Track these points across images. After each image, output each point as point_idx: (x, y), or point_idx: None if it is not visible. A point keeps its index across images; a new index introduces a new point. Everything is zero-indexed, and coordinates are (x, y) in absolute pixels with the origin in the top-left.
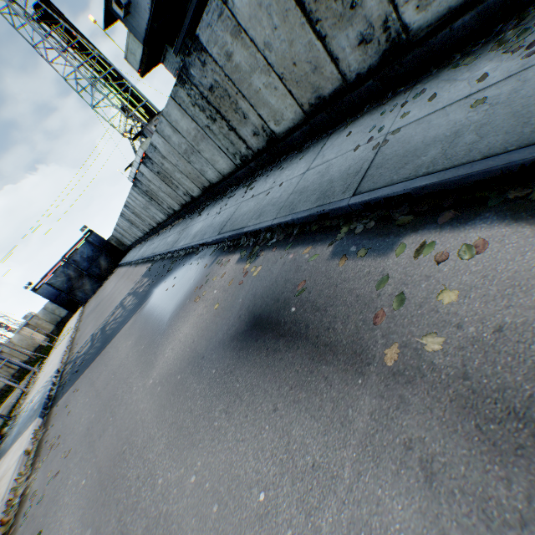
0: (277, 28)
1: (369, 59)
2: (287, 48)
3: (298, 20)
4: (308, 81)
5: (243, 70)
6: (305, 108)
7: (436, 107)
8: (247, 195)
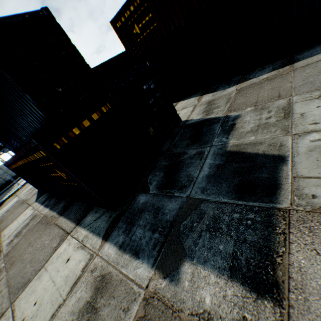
0: None
1: None
2: None
3: None
4: None
5: None
6: None
7: None
8: None
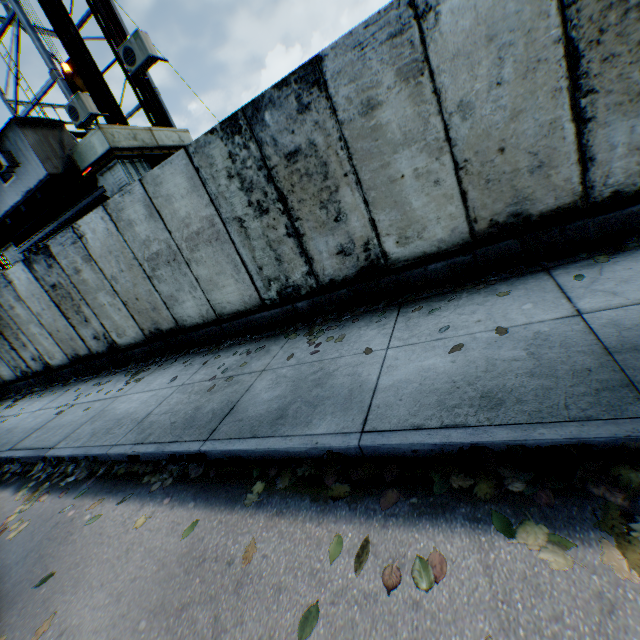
0: (47, 309)
1: (102, 347)
2: (54, 321)
3: (58, 312)
4: (69, 343)
5: (24, 318)
6: (70, 356)
7: (94, 398)
8: (5, 412)
